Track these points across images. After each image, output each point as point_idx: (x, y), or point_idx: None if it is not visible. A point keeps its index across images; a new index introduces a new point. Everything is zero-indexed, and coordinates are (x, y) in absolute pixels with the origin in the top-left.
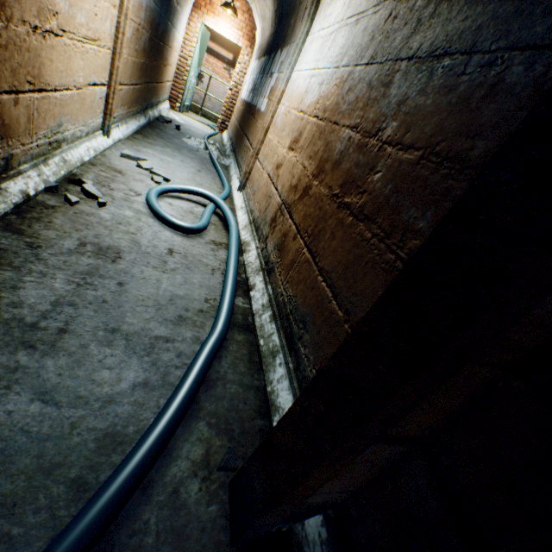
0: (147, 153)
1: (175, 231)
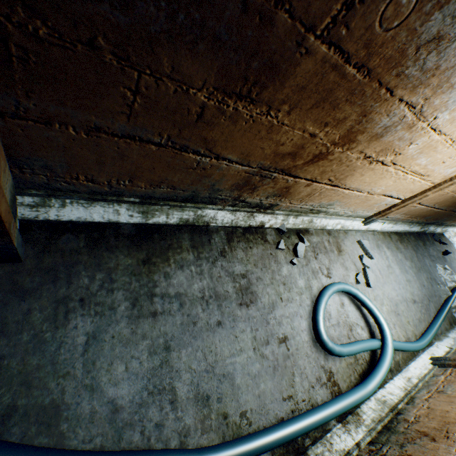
0: (384, 252)
1: (312, 328)
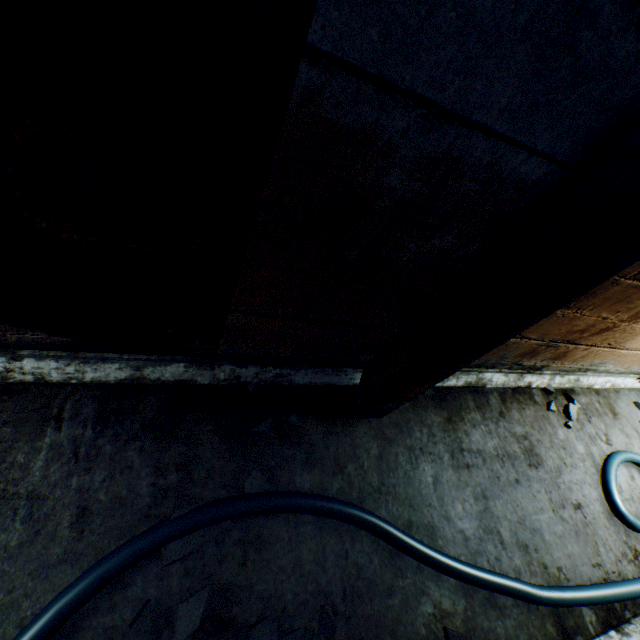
0: None
1: (603, 498)
